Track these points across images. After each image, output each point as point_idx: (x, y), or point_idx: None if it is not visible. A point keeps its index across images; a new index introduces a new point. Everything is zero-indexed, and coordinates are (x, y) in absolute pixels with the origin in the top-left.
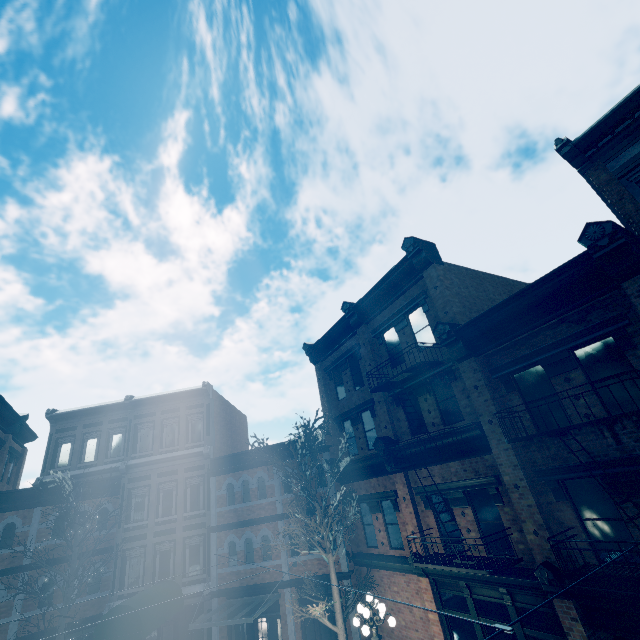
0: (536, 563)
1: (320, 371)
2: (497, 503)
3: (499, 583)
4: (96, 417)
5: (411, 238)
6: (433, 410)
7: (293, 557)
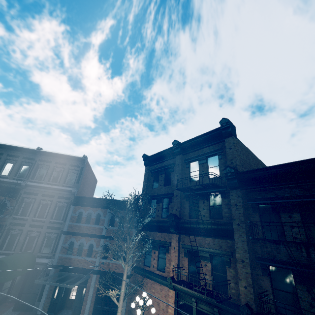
0: (239, 302)
1: (147, 170)
2: (227, 266)
3: (215, 306)
4: (16, 152)
5: (227, 119)
6: (206, 209)
7: (103, 259)
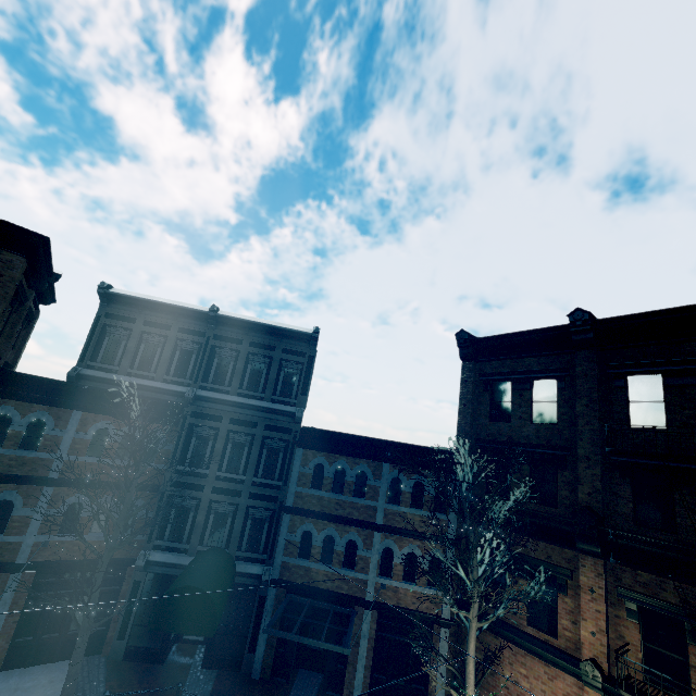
0: None
1: (472, 373)
2: None
3: None
4: (163, 317)
5: None
6: None
7: (383, 578)
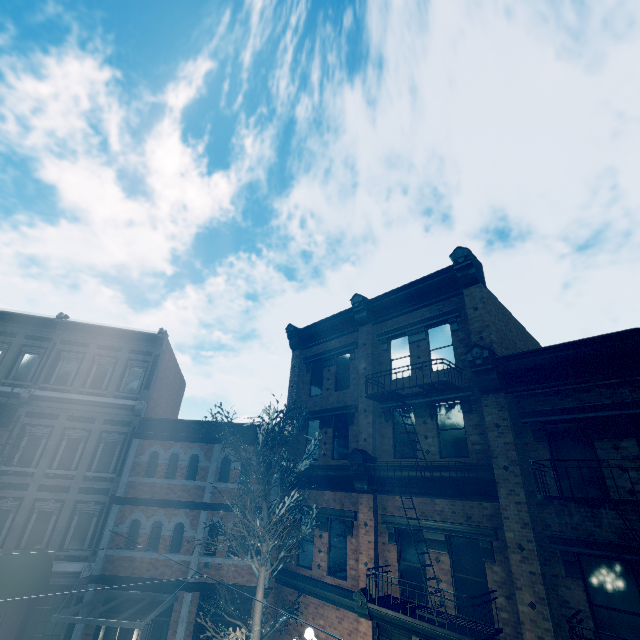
0: (519, 639)
1: (298, 359)
2: (487, 559)
3: None
4: (10, 325)
5: (466, 249)
6: (431, 437)
7: (207, 556)
